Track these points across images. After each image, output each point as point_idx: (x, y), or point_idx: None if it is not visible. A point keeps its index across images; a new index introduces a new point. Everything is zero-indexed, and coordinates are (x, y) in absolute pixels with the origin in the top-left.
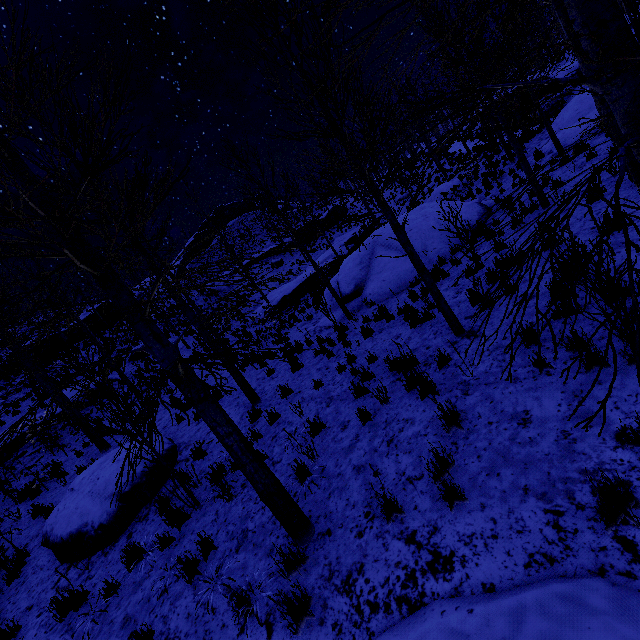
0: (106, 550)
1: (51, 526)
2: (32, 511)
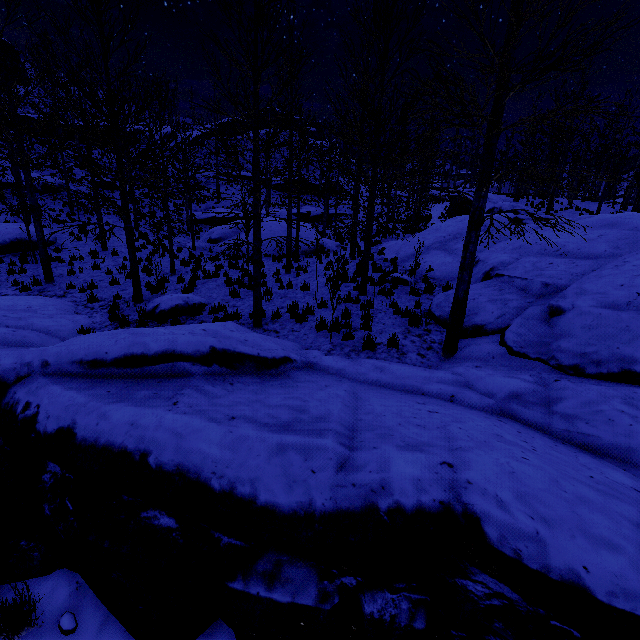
0: None
1: None
2: None
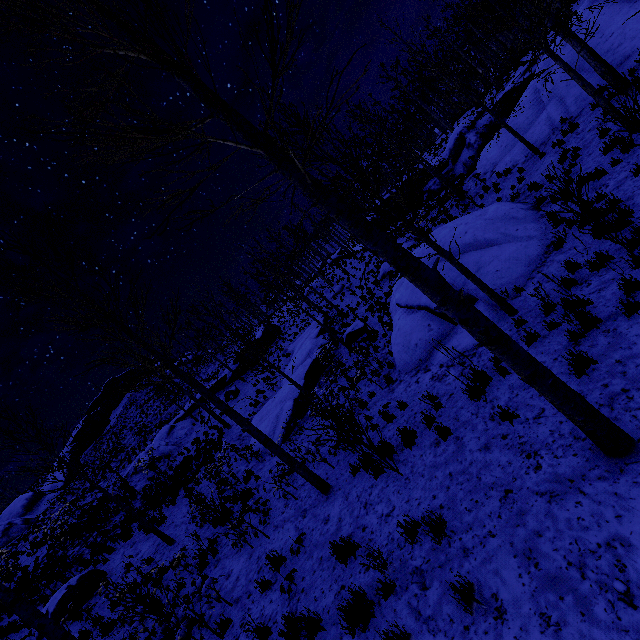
0: None
1: None
2: None
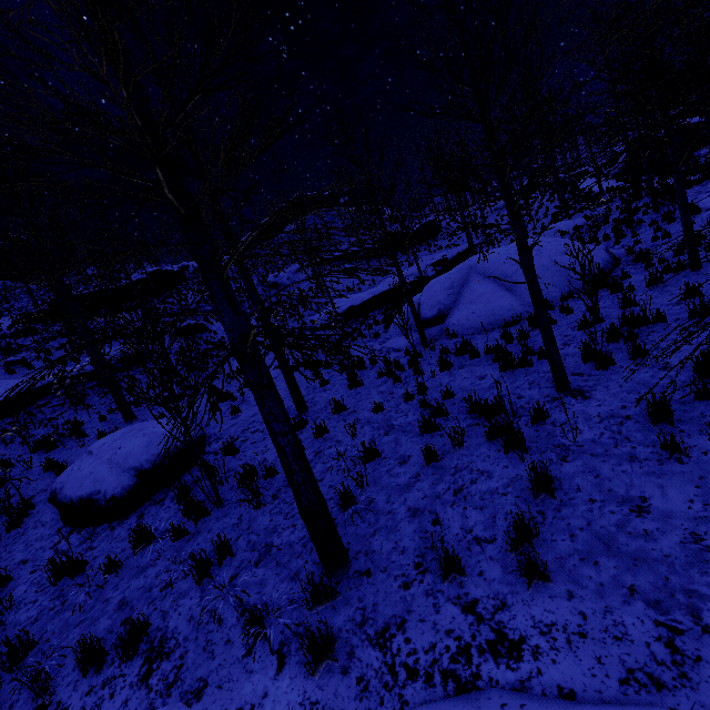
0: (113, 524)
1: (62, 484)
2: (45, 464)
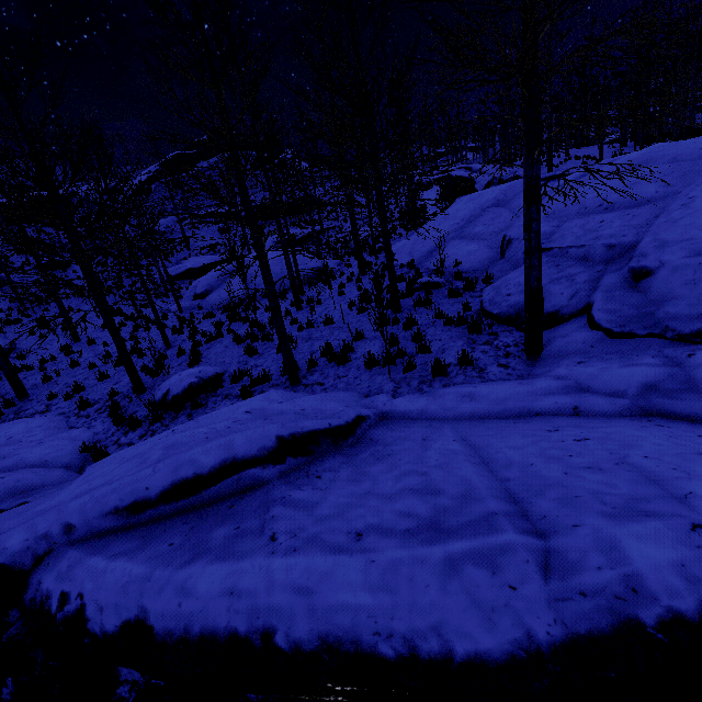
0: None
1: None
2: None
